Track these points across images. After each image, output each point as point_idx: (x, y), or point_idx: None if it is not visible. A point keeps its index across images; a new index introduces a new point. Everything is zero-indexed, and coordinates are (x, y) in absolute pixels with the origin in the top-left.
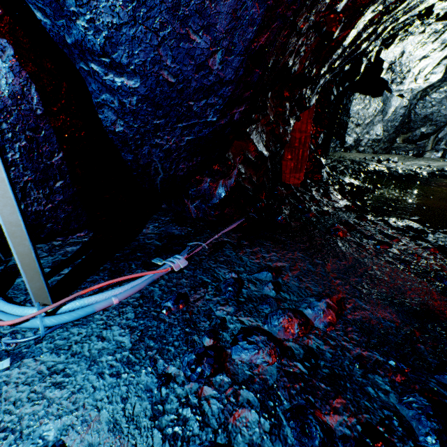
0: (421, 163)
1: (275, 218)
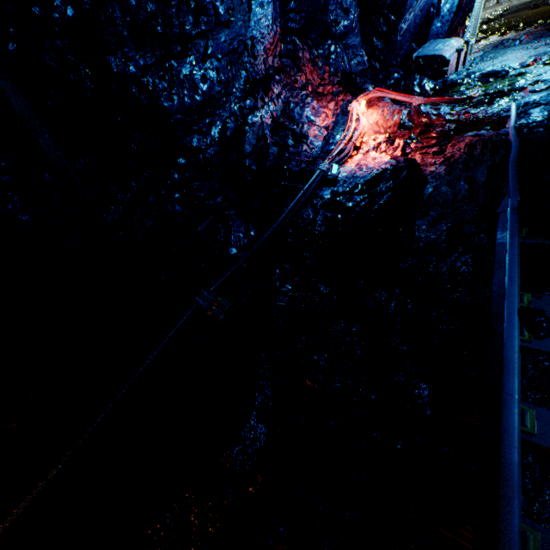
0: (488, 12)
1: (475, 42)
